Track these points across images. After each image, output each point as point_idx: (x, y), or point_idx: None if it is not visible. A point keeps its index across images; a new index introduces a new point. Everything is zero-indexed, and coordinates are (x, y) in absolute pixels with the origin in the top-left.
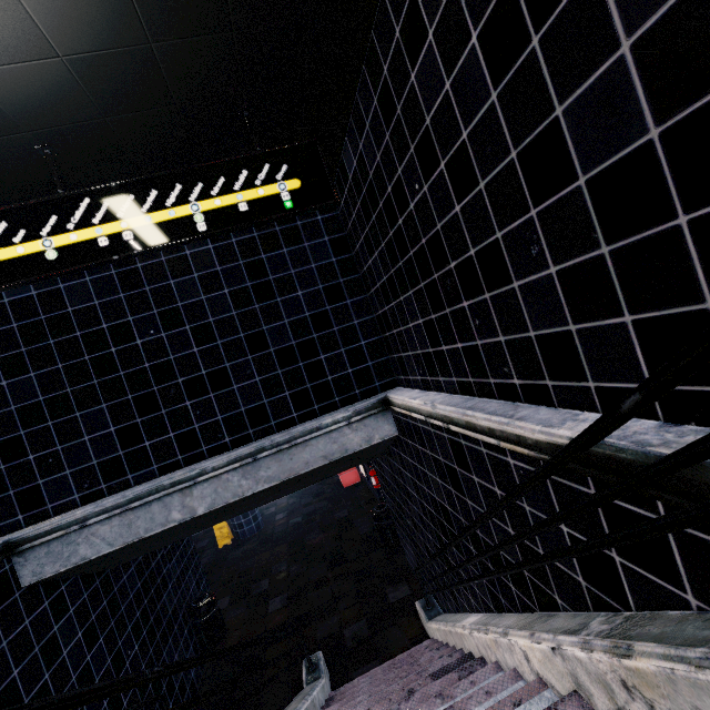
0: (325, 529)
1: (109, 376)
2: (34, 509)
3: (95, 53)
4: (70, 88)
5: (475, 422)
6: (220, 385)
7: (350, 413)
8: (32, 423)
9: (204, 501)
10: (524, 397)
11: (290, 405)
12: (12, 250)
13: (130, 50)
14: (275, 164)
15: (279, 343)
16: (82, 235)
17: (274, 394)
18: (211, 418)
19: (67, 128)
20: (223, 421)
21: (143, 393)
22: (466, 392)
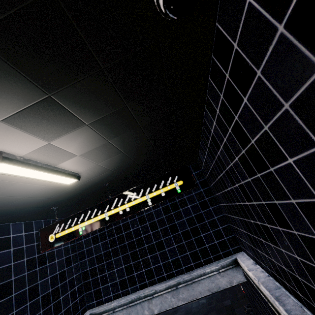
0: (219, 311)
1: (122, 244)
2: (99, 299)
3: (119, 166)
4: (113, 173)
5: (280, 312)
6: (160, 248)
7: (218, 266)
8: (99, 262)
9: (157, 307)
10: (306, 305)
11: (190, 259)
12: (97, 217)
13: (128, 163)
14: (173, 176)
15: (182, 229)
16: (115, 211)
17: (182, 253)
18: (158, 263)
19: (112, 179)
20: (162, 265)
21: (133, 251)
22: (276, 279)
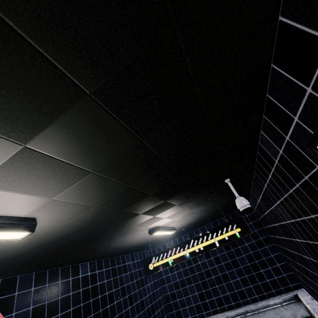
0: None
1: (193, 274)
2: None
3: (195, 220)
4: (190, 223)
5: None
6: (226, 280)
7: (280, 300)
8: (177, 288)
9: None
10: None
11: (253, 291)
12: (180, 253)
13: (201, 217)
14: (232, 225)
15: (243, 264)
16: (192, 249)
17: (246, 285)
18: (225, 293)
19: (188, 226)
20: (230, 295)
21: (203, 281)
22: None
